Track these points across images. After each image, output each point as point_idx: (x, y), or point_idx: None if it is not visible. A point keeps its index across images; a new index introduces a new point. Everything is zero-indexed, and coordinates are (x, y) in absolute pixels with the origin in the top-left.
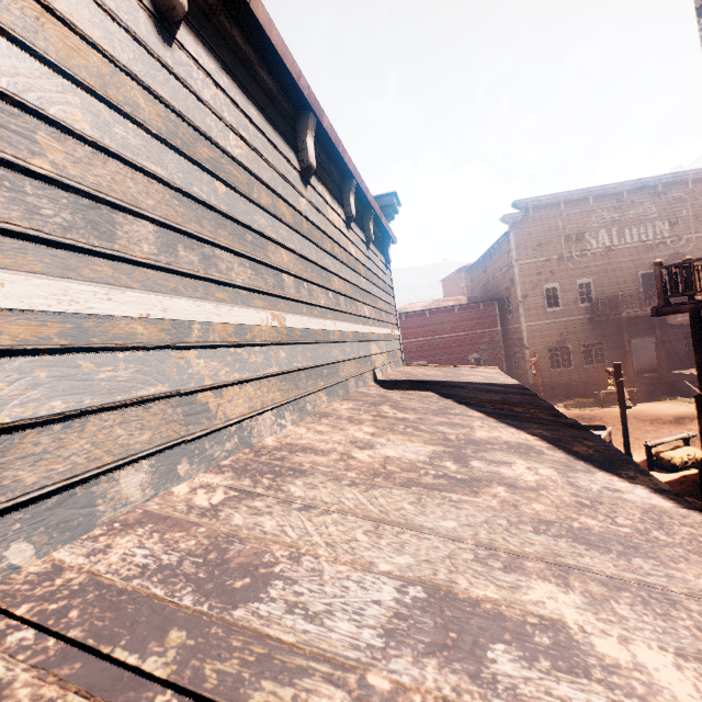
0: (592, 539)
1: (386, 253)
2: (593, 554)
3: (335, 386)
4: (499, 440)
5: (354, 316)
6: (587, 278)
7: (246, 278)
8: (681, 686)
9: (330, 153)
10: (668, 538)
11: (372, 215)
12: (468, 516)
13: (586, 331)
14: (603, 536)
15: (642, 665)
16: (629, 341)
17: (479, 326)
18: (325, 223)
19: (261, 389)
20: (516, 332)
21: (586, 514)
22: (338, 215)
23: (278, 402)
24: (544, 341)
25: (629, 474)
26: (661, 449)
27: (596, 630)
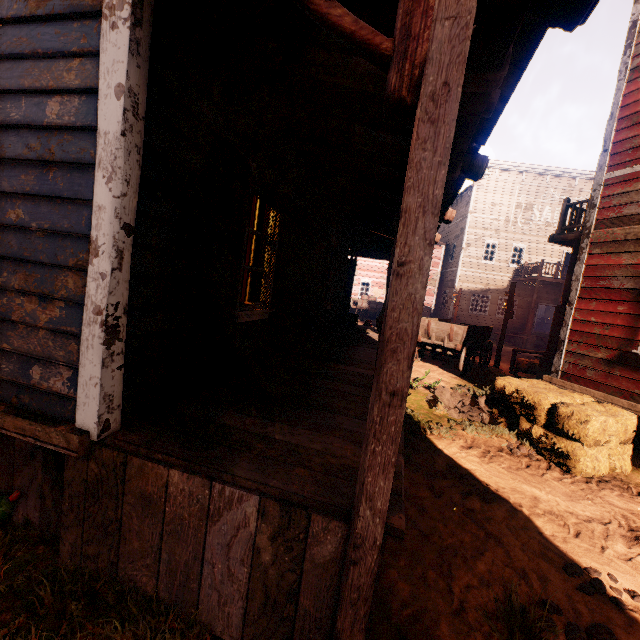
0: None
1: None
2: None
3: None
4: None
5: None
6: (523, 243)
7: None
8: None
9: None
10: None
11: None
12: None
13: (507, 288)
14: None
15: None
16: (537, 305)
17: None
18: None
19: None
20: (451, 275)
21: None
22: None
23: None
24: (471, 287)
25: None
26: None
27: None
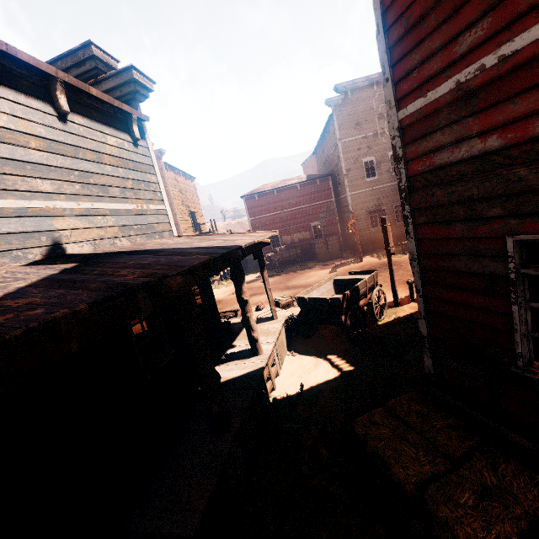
0: None
1: (132, 131)
2: None
3: None
4: None
5: None
6: None
7: None
8: None
9: None
10: None
11: (58, 84)
12: None
13: (397, 195)
14: None
15: None
16: None
17: (318, 198)
18: None
19: None
20: (344, 201)
21: None
22: None
23: None
24: (365, 206)
25: None
26: None
27: None
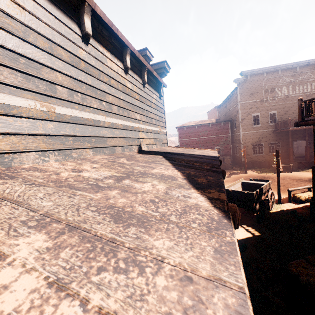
0: (125, 216)
1: (160, 92)
2: (109, 223)
3: (102, 148)
4: (160, 173)
5: (126, 117)
6: (274, 110)
7: (15, 81)
8: (9, 304)
9: (109, 30)
10: (176, 219)
11: (146, 69)
12: (68, 201)
13: (271, 137)
14: (134, 216)
15: (7, 287)
16: (292, 142)
17: (220, 133)
18: (103, 67)
19: (26, 140)
20: (237, 136)
21: (144, 205)
22: (117, 65)
23: (42, 148)
24: (250, 141)
25: (211, 191)
26: (298, 192)
27: (20, 263)
